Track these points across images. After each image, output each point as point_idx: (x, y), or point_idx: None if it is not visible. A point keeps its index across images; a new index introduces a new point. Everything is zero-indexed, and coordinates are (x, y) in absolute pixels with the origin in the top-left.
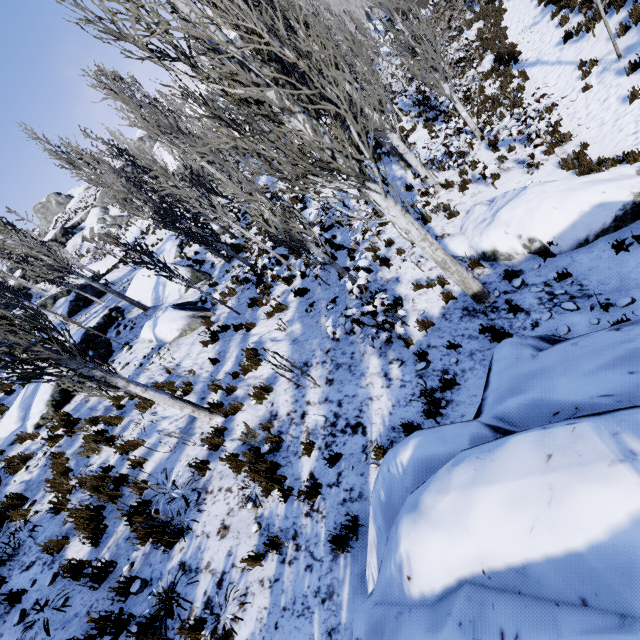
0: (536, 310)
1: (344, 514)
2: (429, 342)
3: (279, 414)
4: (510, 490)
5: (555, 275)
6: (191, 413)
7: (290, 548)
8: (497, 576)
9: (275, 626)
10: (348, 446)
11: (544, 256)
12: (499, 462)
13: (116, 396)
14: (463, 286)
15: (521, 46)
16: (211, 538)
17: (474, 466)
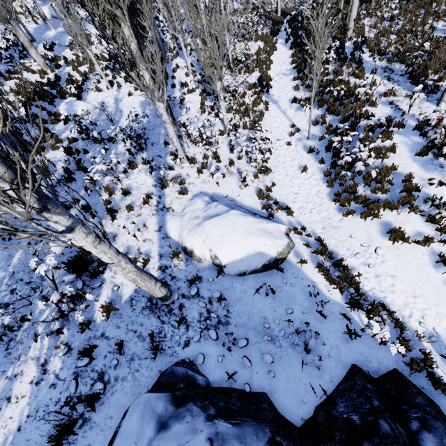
0: (194, 327)
1: None
2: (105, 330)
3: None
4: None
5: (218, 295)
6: None
7: None
8: None
9: None
10: None
11: (218, 274)
12: None
13: None
14: (150, 292)
15: (274, 83)
16: None
17: None
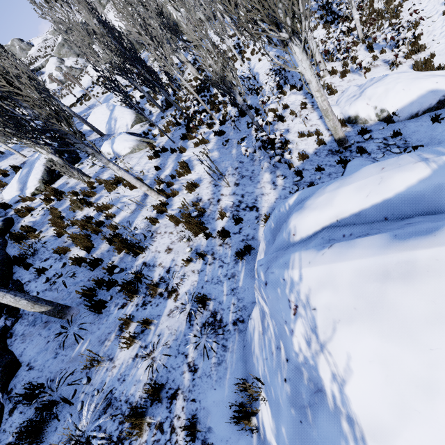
0: (375, 152)
1: (244, 242)
2: (304, 167)
3: (203, 199)
4: (359, 184)
5: (391, 134)
6: (146, 191)
7: (210, 259)
8: (344, 220)
9: (202, 287)
10: (247, 216)
11: (388, 122)
12: (354, 177)
13: (89, 181)
14: (334, 132)
15: None
16: (161, 253)
17: (339, 182)
